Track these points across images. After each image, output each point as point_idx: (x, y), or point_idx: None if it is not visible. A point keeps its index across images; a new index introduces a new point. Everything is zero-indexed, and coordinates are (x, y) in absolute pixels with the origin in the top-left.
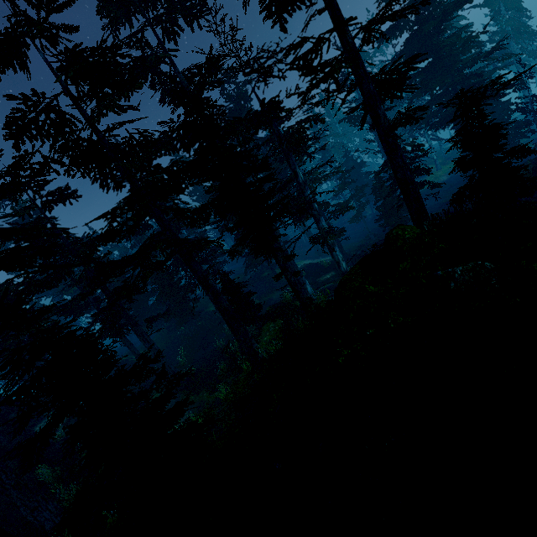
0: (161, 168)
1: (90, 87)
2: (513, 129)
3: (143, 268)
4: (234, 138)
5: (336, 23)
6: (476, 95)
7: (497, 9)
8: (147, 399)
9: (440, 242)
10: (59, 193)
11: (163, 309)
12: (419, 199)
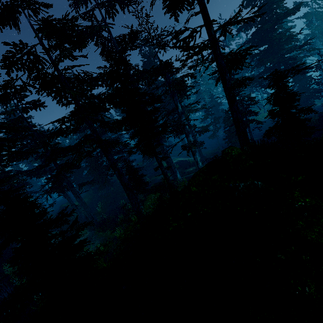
0: (94, 96)
1: (55, 43)
2: (311, 93)
3: (77, 155)
4: (143, 80)
5: (205, 21)
6: (282, 74)
7: (311, 19)
8: (63, 236)
9: (251, 160)
10: (33, 103)
11: (91, 178)
12: (244, 131)
